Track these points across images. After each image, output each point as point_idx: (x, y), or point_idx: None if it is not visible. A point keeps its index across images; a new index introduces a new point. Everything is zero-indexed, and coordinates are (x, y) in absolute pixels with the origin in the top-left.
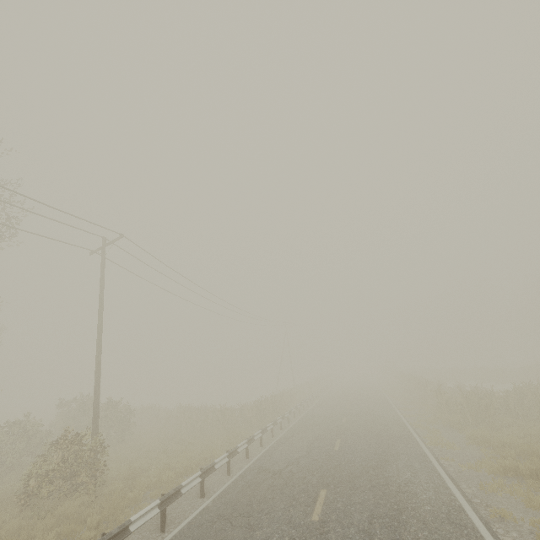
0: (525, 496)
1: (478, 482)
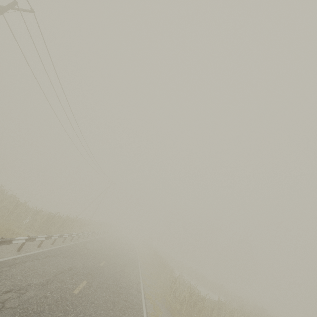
0: None
1: None
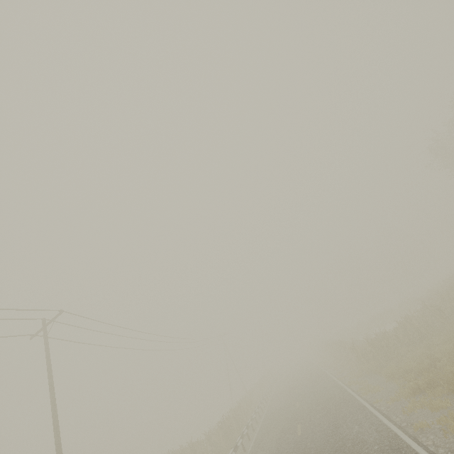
0: (429, 404)
1: (401, 409)
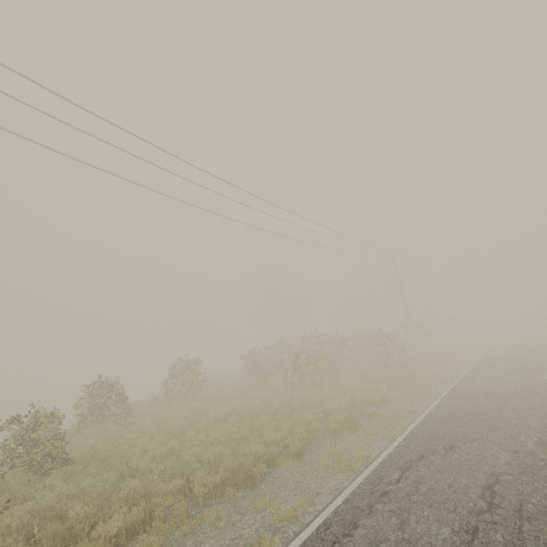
0: None
1: None
